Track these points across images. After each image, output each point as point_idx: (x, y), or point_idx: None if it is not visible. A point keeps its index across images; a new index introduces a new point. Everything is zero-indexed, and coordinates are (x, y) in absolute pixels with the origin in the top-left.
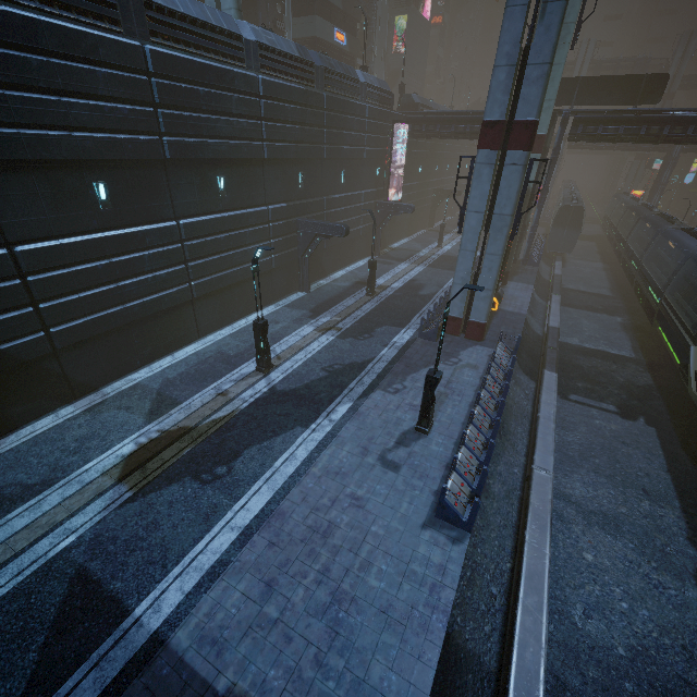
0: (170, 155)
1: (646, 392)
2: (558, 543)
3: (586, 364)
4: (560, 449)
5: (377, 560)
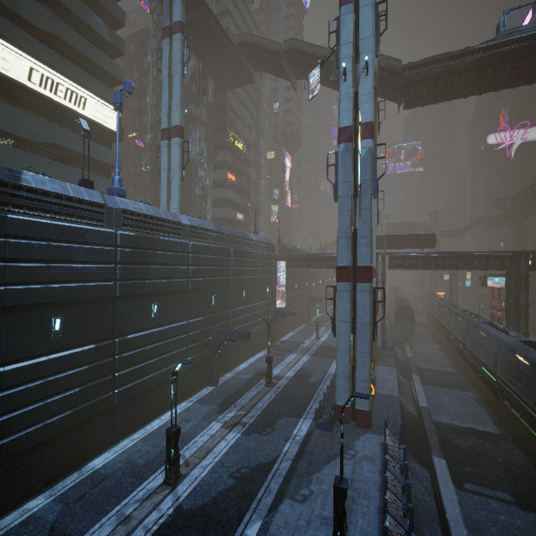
0: (119, 293)
1: (527, 473)
2: None
3: (464, 444)
4: None
5: None
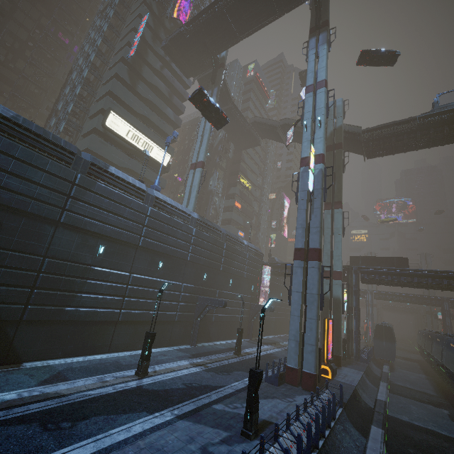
0: (141, 244)
1: None
2: None
3: (416, 436)
4: None
5: None
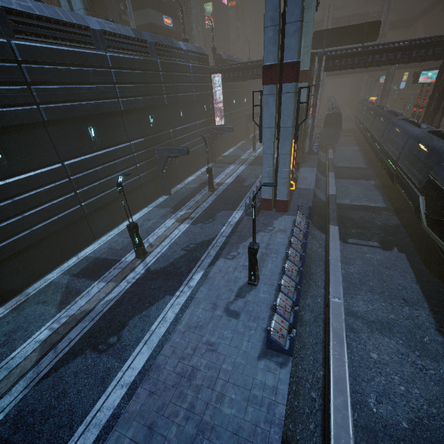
0: (47, 117)
1: (396, 229)
2: (353, 349)
3: (356, 216)
4: (346, 279)
5: (228, 391)
